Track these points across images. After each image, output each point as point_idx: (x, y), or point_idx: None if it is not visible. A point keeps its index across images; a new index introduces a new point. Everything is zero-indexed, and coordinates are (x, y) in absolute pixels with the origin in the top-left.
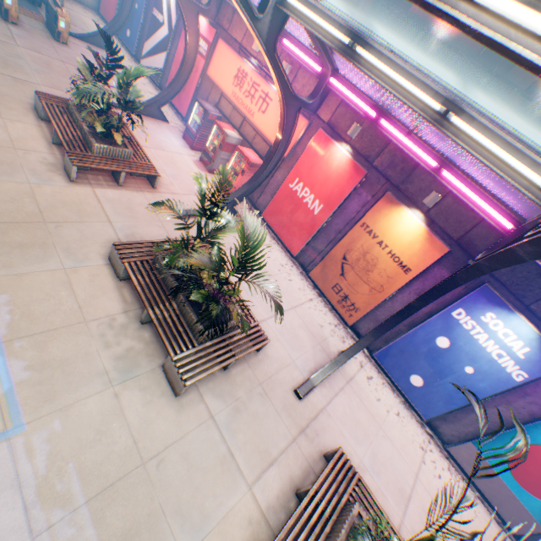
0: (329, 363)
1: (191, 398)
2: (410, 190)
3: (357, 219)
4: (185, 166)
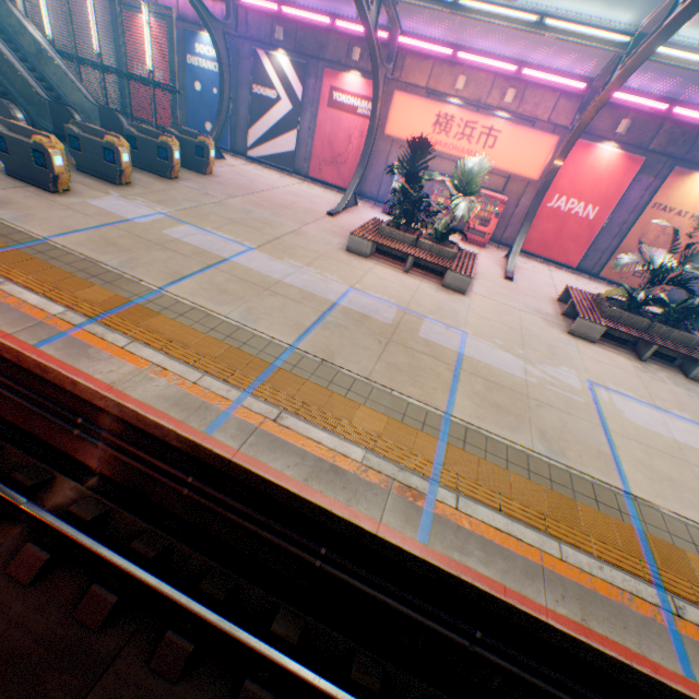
0: None
1: None
2: (696, 157)
3: (641, 204)
4: None
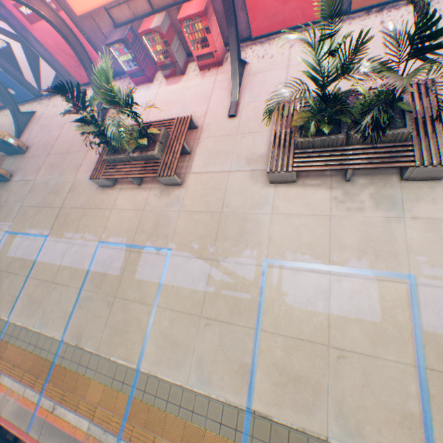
0: None
1: None
2: None
3: None
4: (172, 95)
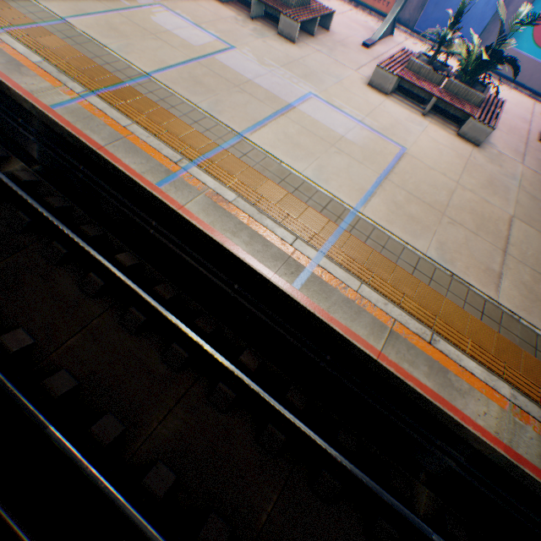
0: (380, 26)
1: (302, 46)
2: None
3: None
4: None
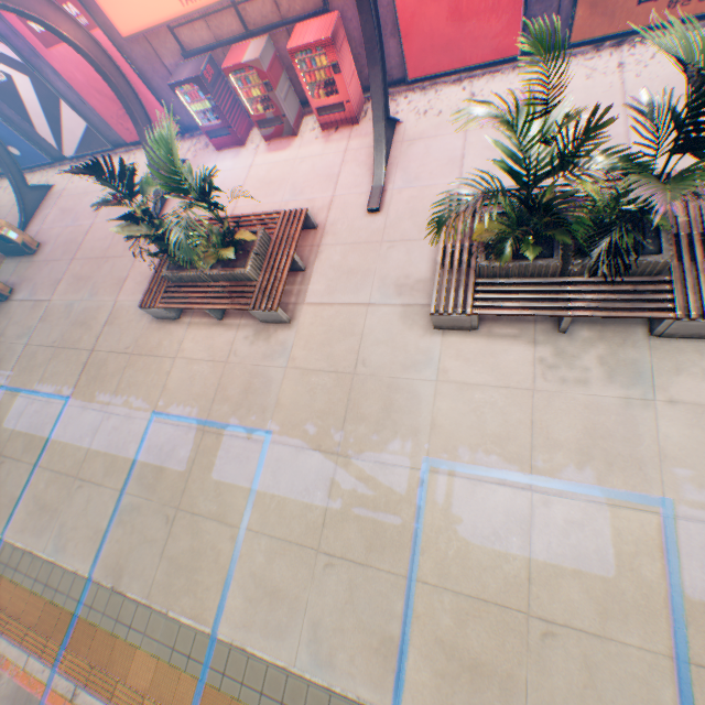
0: None
1: None
2: None
3: None
4: (275, 169)
